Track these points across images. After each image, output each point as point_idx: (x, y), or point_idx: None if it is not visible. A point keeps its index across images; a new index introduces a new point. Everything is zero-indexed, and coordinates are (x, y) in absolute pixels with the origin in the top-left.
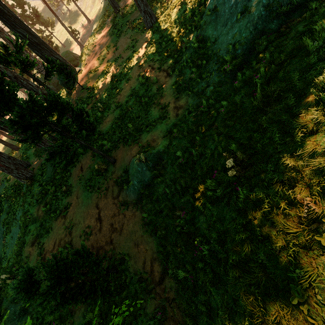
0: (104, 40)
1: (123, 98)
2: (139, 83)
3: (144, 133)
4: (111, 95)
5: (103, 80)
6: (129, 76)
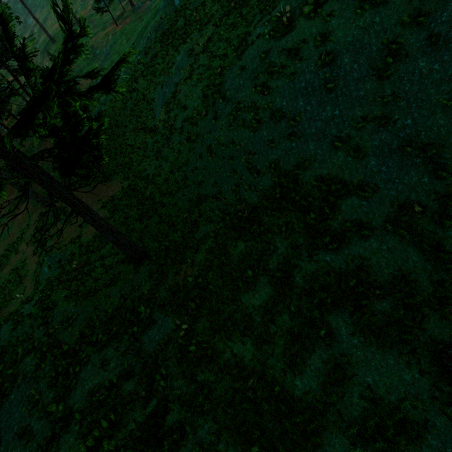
0: (11, 198)
1: (9, 269)
2: (22, 259)
3: (11, 302)
4: (2, 263)
5: (1, 244)
6: (18, 250)
